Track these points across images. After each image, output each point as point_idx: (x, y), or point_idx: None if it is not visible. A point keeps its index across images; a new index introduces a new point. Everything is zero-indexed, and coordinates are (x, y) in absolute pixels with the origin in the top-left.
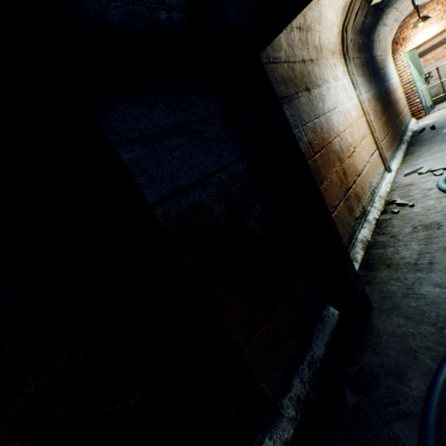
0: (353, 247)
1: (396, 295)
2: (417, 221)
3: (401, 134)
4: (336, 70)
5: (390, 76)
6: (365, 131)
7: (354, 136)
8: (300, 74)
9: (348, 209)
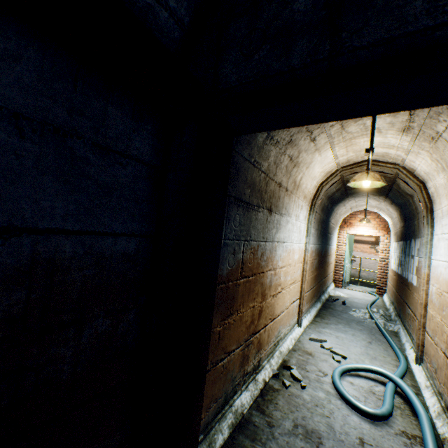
0: (222, 419)
1: None
2: (301, 416)
3: (321, 293)
4: (301, 211)
5: (332, 242)
6: (298, 276)
7: (287, 277)
8: (271, 193)
9: (243, 358)
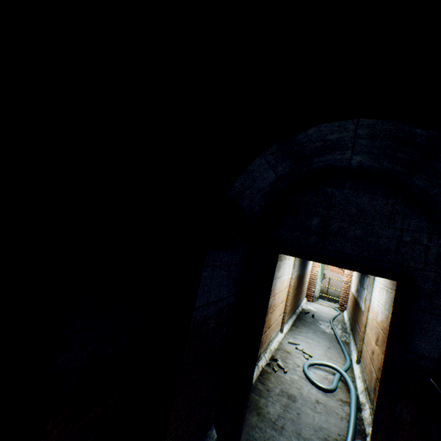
0: None
1: None
2: (284, 387)
3: (296, 306)
4: None
5: (309, 265)
6: (285, 297)
7: (279, 299)
8: None
9: None
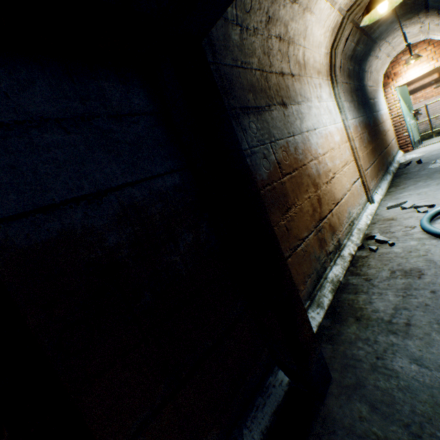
0: (321, 288)
1: (362, 366)
2: (396, 264)
3: (387, 165)
4: (321, 91)
5: (380, 107)
6: (348, 157)
7: (335, 161)
8: (276, 87)
9: (320, 242)
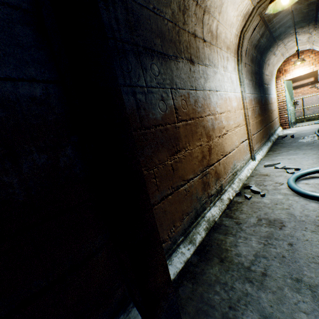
0: (197, 226)
1: (214, 314)
2: (263, 213)
3: (269, 135)
4: (227, 63)
5: (271, 92)
6: (241, 121)
7: (229, 121)
8: (187, 43)
9: (204, 185)
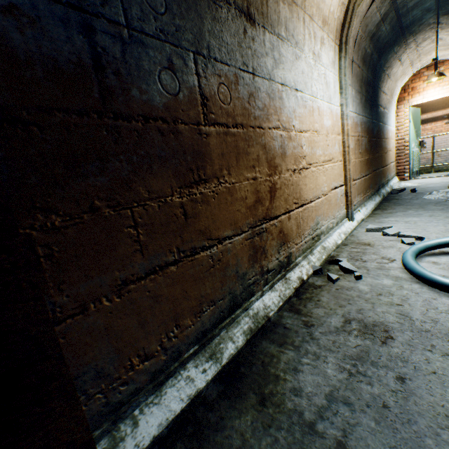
0: (231, 325)
1: None
2: (355, 310)
3: (379, 186)
4: (322, 48)
5: (388, 121)
6: (336, 154)
7: (316, 149)
8: None
9: (255, 251)
